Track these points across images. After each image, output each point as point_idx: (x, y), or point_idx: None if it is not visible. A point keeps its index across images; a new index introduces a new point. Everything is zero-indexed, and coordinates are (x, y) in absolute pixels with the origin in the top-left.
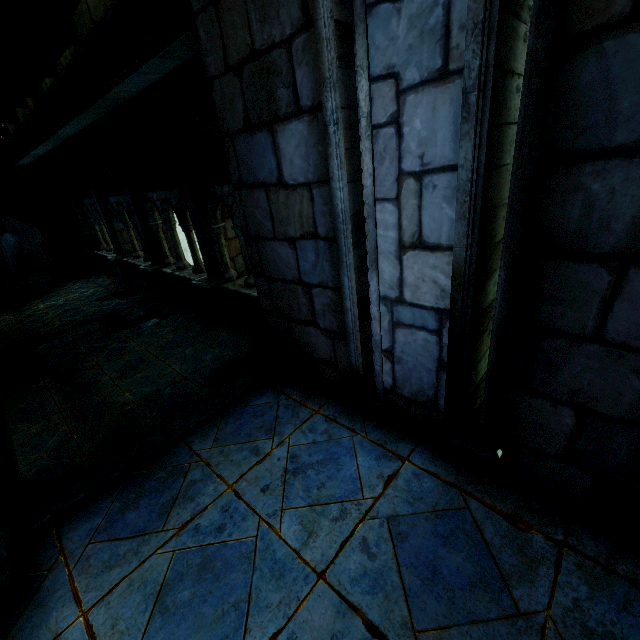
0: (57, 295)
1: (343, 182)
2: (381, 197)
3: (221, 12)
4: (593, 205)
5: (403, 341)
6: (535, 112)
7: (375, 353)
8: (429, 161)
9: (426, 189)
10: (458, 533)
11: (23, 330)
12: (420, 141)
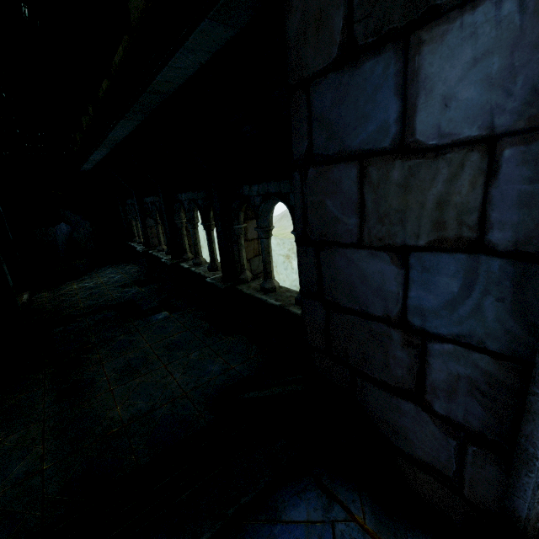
0: (90, 278)
1: None
2: None
3: None
4: None
5: None
6: None
7: None
8: None
9: None
10: None
11: (51, 309)
12: None
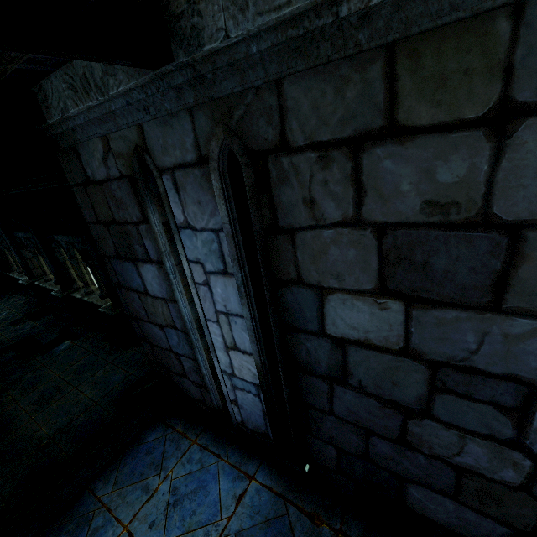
0: None
1: (186, 303)
2: (209, 318)
3: (89, 192)
4: (310, 352)
5: (241, 397)
6: (272, 305)
7: (227, 401)
8: (230, 309)
9: (232, 322)
10: (279, 536)
11: None
12: (222, 298)
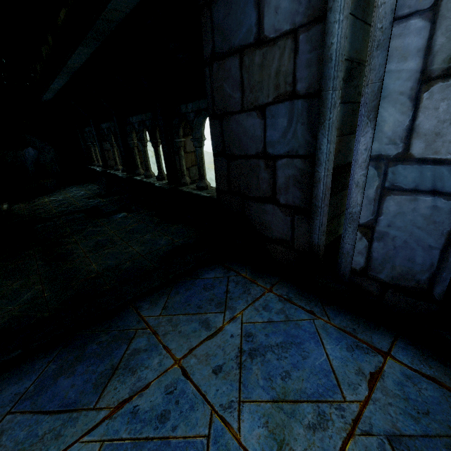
0: (58, 194)
1: (344, 13)
2: (404, 13)
3: None
4: None
5: (394, 211)
6: None
7: (348, 228)
8: None
9: None
10: None
11: (29, 214)
12: None
